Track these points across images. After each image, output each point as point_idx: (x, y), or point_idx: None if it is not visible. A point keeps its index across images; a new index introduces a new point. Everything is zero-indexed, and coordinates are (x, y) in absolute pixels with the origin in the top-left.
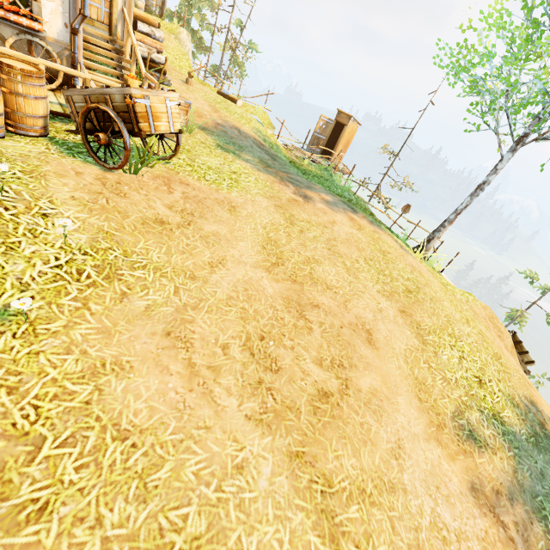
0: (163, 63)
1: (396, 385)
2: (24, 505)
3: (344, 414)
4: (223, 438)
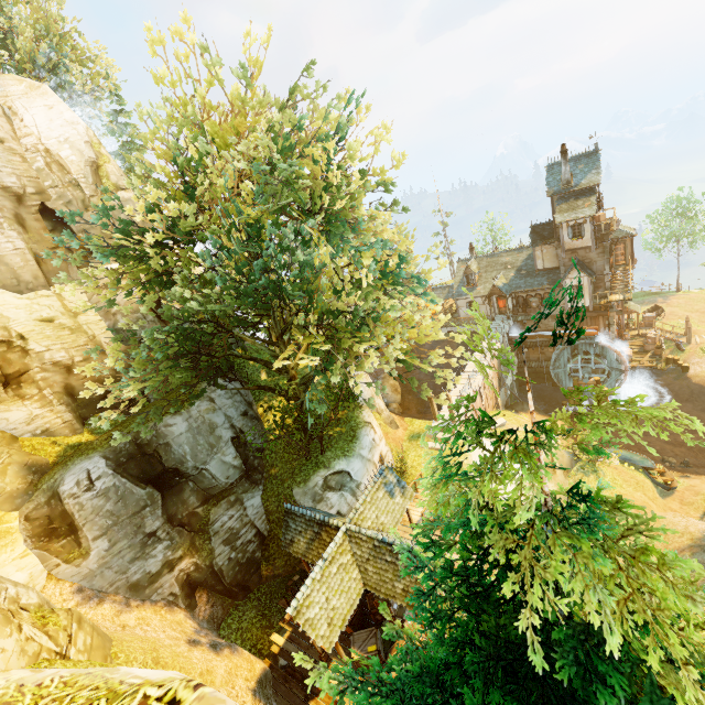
0: None
1: None
2: None
3: None
4: None
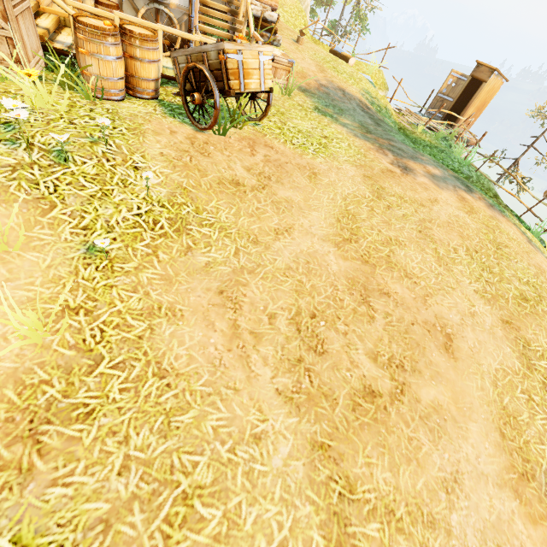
0: (275, 21)
1: (471, 408)
2: (78, 406)
3: (389, 421)
4: (248, 404)
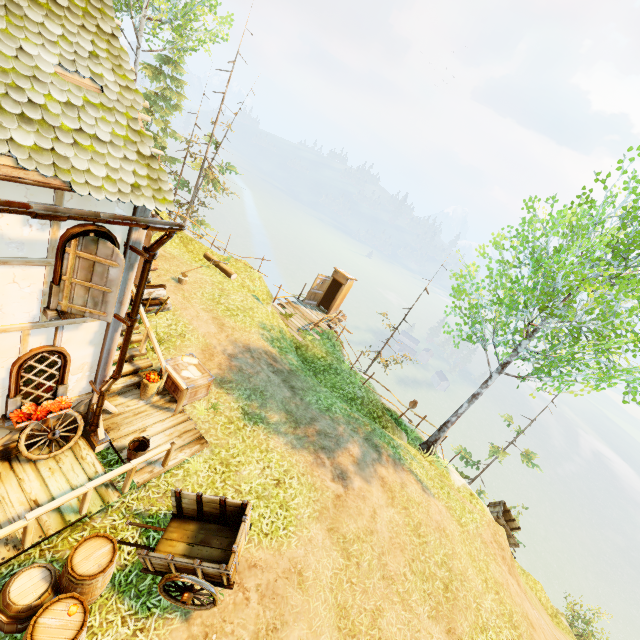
0: (164, 296)
1: None
2: None
3: None
4: None
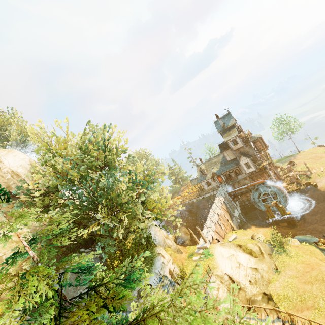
0: None
1: (321, 155)
2: (322, 163)
3: (322, 157)
4: (321, 160)
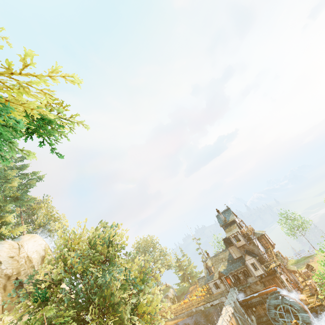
0: None
1: None
2: None
3: None
4: None
